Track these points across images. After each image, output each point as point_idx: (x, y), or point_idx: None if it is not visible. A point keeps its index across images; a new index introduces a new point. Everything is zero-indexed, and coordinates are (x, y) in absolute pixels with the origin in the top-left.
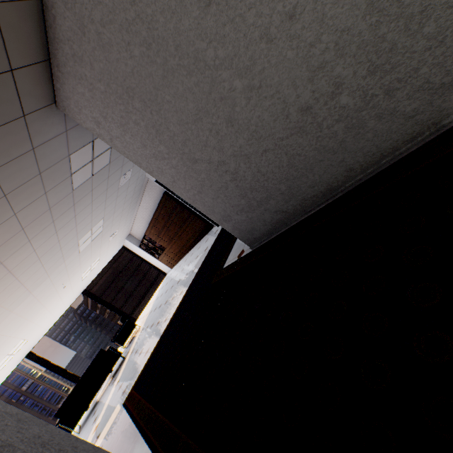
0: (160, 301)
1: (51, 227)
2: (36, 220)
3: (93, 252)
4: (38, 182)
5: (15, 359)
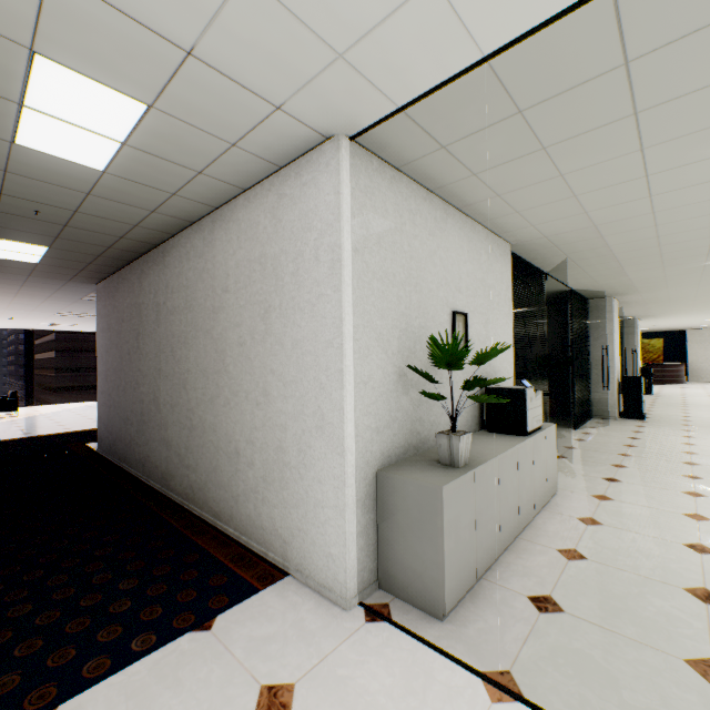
0: (61, 416)
1: (41, 300)
2: (33, 295)
3: (71, 320)
4: (54, 290)
5: None
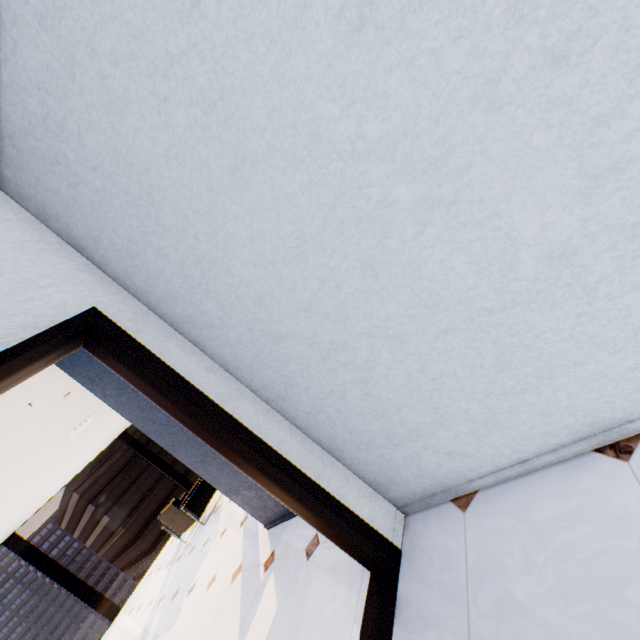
0: None
1: None
2: None
3: None
4: None
5: (124, 420)
